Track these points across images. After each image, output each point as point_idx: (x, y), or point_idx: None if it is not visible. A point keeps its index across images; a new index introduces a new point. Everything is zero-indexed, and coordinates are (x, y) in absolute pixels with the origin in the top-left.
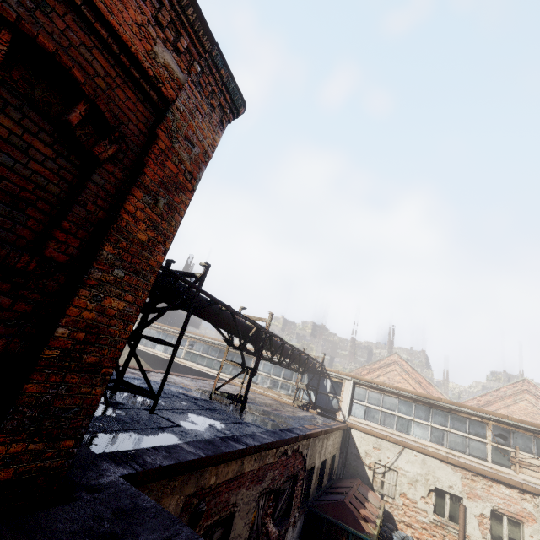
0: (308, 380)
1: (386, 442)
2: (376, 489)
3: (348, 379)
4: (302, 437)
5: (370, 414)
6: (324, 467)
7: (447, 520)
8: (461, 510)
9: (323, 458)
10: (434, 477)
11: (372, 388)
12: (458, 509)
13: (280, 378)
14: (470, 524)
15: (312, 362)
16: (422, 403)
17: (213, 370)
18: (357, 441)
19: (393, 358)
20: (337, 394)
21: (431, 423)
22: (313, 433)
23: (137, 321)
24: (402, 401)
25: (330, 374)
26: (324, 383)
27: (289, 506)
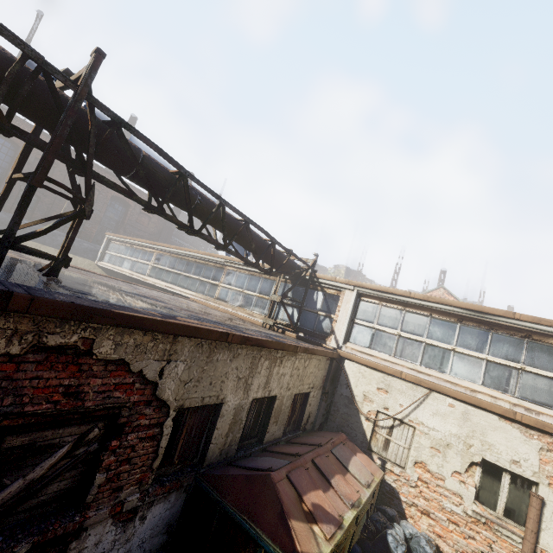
0: (291, 293)
1: (399, 381)
2: (376, 451)
3: (348, 289)
4: (64, 309)
5: (380, 341)
6: (270, 410)
7: (500, 515)
8: (533, 506)
9: (262, 394)
10: (484, 442)
11: (387, 302)
12: (526, 500)
13: (255, 293)
14: (549, 531)
15: (287, 257)
16: (473, 323)
17: (177, 287)
18: (352, 378)
19: (437, 293)
20: (332, 312)
21: (488, 356)
22: (166, 322)
23: (106, 236)
24: (437, 320)
25: (322, 283)
26: (313, 297)
27: (88, 483)
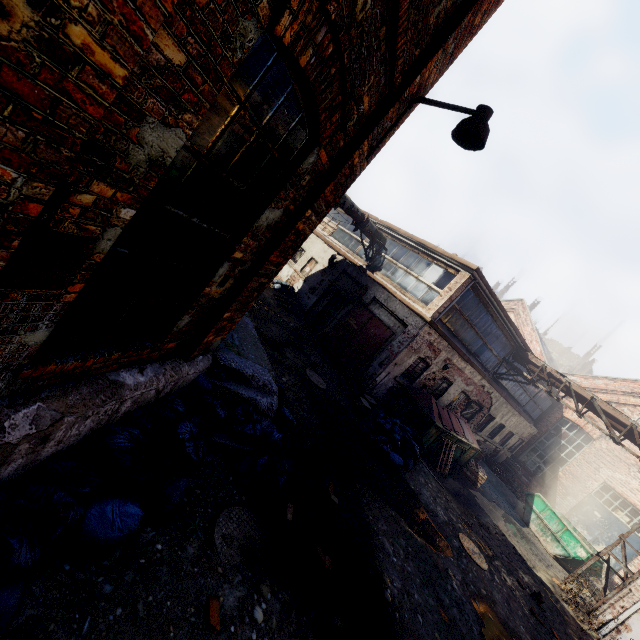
0: None
1: None
2: None
3: None
4: None
5: None
6: None
7: None
8: None
9: None
10: None
11: None
12: None
13: None
14: None
15: None
16: None
17: None
18: None
19: None
20: None
21: None
22: None
23: None
24: None
25: None
26: None
27: None
